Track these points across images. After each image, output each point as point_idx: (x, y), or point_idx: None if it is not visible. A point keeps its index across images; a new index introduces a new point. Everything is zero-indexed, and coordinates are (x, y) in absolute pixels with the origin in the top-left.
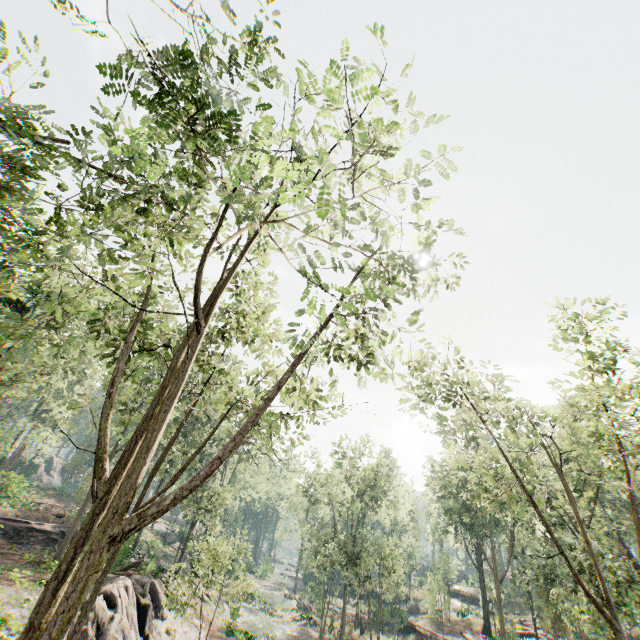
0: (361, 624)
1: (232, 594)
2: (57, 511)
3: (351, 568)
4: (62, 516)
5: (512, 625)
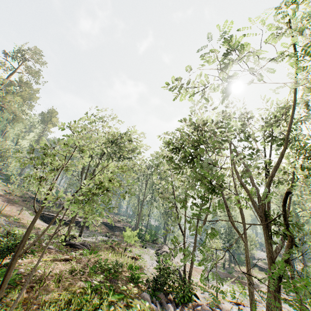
0: (235, 263)
1: (179, 249)
2: (117, 219)
3: (236, 244)
4: (120, 221)
5: (308, 268)
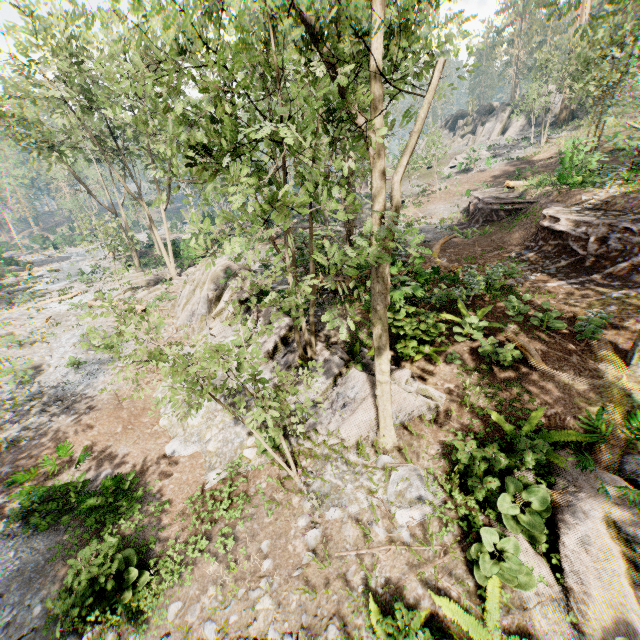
0: None
1: None
2: None
3: None
4: None
5: None
